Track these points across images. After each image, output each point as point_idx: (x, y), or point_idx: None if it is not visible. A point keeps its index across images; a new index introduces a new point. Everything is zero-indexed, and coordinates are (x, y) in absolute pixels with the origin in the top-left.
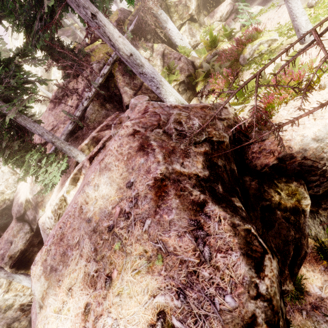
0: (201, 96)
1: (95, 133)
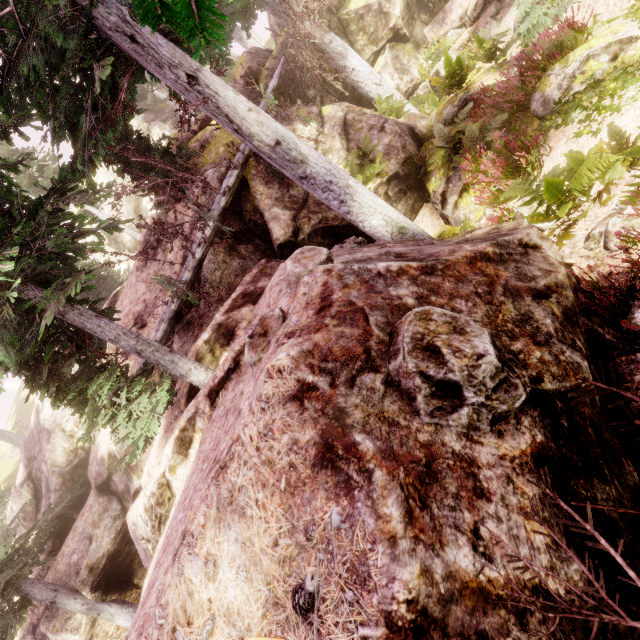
0: (442, 202)
1: (221, 316)
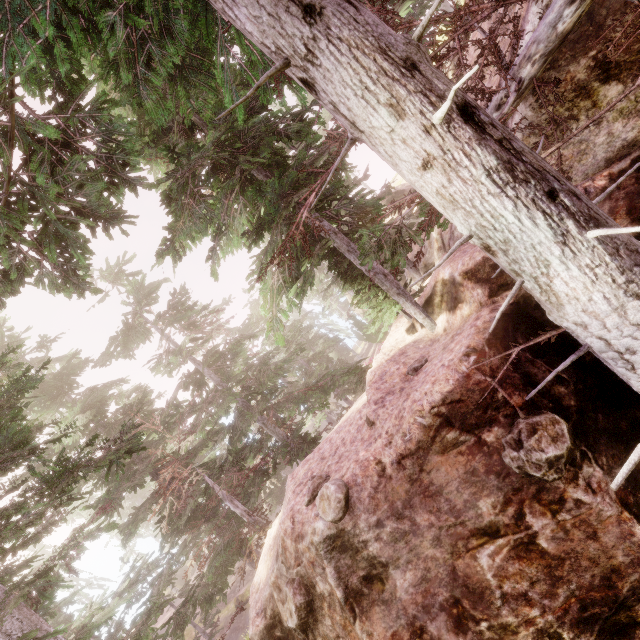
0: None
1: (458, 274)
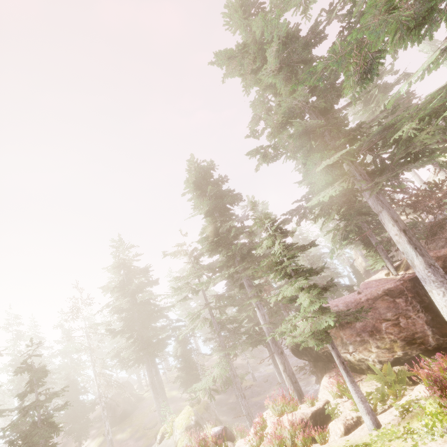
0: None
1: None
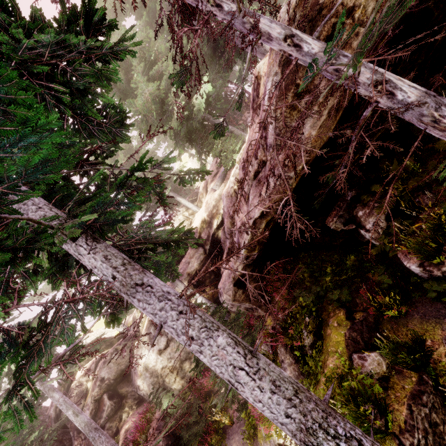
0: None
1: None
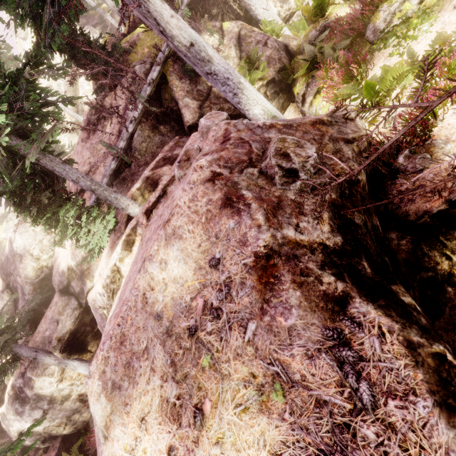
0: (302, 101)
1: (148, 172)
